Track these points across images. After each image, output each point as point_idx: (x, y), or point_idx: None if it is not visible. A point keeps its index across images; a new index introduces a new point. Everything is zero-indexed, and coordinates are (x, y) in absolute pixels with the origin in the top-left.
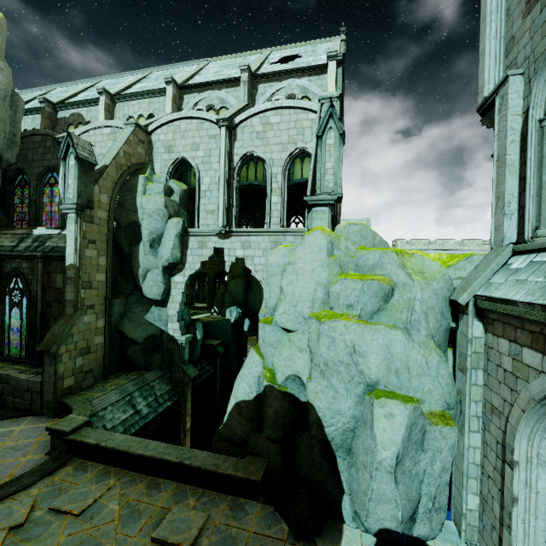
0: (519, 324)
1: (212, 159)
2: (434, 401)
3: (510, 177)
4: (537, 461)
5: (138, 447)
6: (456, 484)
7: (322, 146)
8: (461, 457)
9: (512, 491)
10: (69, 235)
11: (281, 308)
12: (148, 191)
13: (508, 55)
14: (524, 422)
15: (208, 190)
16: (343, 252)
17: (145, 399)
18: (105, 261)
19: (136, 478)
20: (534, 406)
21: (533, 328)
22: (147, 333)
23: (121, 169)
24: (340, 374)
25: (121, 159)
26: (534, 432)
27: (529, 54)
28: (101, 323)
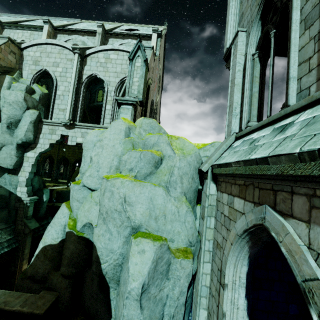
0: (233, 181)
1: (67, 75)
2: (181, 240)
3: (237, 92)
4: (239, 283)
5: None
6: (195, 301)
7: (132, 66)
8: (198, 281)
9: (223, 308)
10: None
11: (88, 172)
12: (12, 87)
13: (240, 24)
14: (232, 253)
15: (62, 95)
16: (136, 135)
17: None
18: None
19: None
20: (237, 240)
21: (240, 181)
22: None
23: None
24: (115, 220)
25: None
26: (238, 260)
27: (249, 19)
28: None
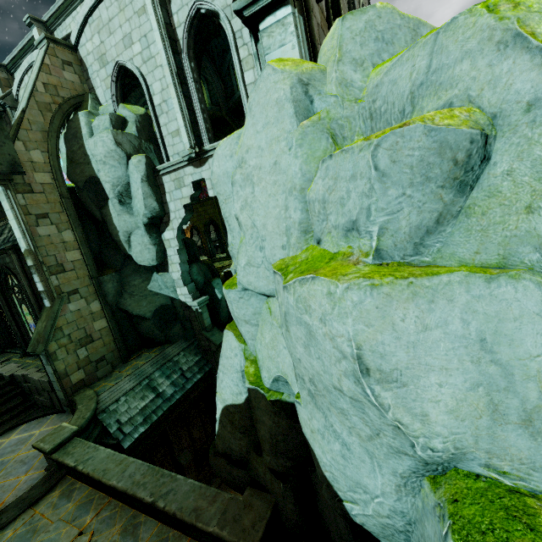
0: None
1: (152, 51)
2: None
3: None
4: None
5: (114, 472)
6: None
7: None
8: None
9: None
10: (9, 216)
11: (242, 257)
12: (94, 131)
13: None
14: None
15: (163, 102)
16: (334, 96)
17: (168, 378)
18: (72, 235)
19: (116, 512)
20: None
21: None
22: (155, 306)
23: (49, 110)
24: (345, 415)
25: (43, 96)
26: None
27: None
28: (97, 306)
